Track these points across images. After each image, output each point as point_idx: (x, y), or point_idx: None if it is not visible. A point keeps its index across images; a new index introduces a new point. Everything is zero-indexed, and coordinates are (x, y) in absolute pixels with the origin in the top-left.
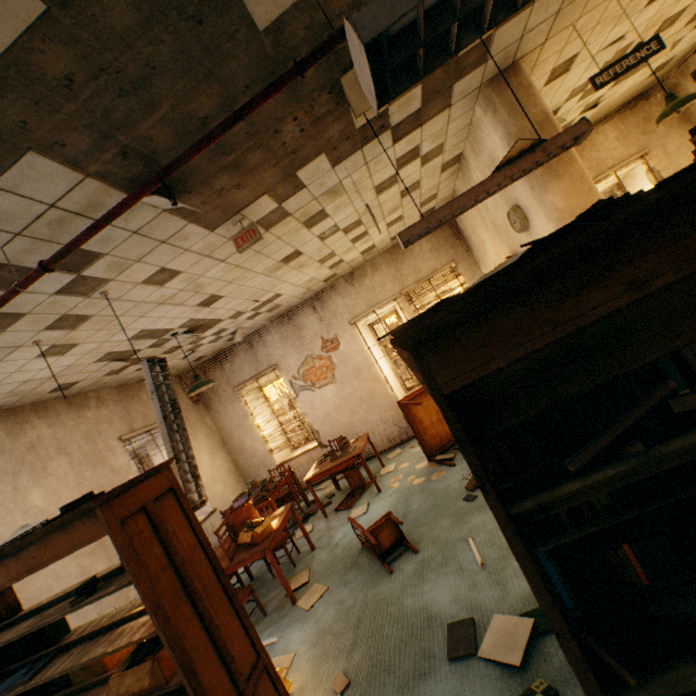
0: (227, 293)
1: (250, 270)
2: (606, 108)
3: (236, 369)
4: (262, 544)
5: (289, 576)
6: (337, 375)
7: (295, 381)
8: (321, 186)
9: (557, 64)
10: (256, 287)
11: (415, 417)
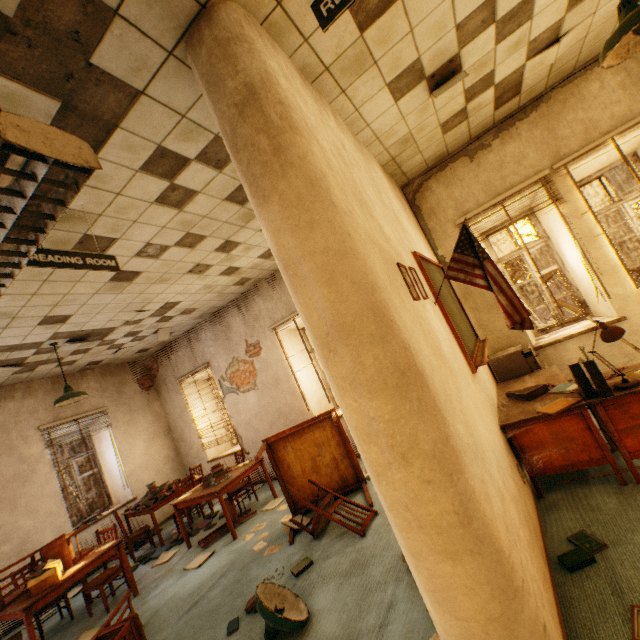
0: (72, 311)
1: (70, 293)
2: (594, 39)
3: (179, 361)
4: (28, 601)
5: (91, 626)
6: (259, 382)
7: (223, 381)
8: None
9: None
10: (116, 302)
11: (283, 460)
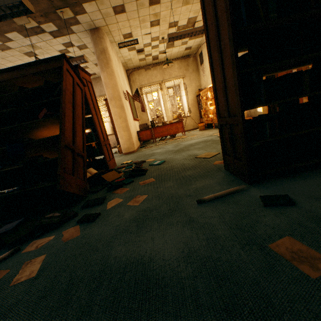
0: None
1: (3, 64)
2: (173, 55)
3: None
4: None
5: None
6: None
7: None
8: (24, 42)
9: (123, 34)
10: None
11: None
